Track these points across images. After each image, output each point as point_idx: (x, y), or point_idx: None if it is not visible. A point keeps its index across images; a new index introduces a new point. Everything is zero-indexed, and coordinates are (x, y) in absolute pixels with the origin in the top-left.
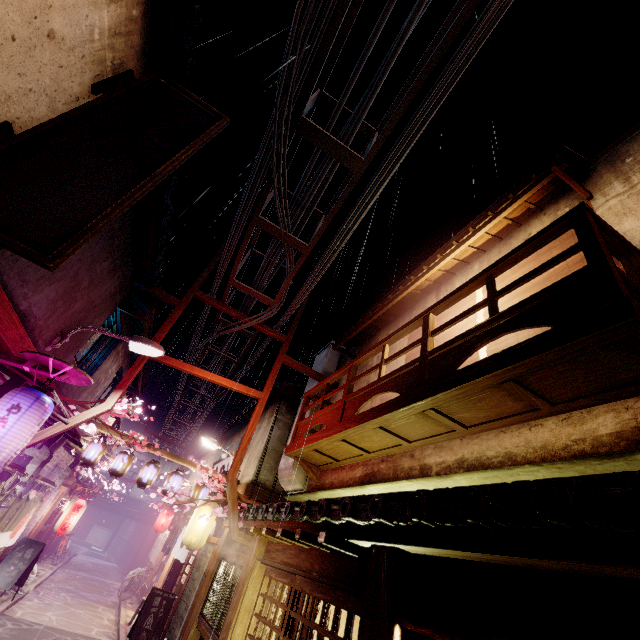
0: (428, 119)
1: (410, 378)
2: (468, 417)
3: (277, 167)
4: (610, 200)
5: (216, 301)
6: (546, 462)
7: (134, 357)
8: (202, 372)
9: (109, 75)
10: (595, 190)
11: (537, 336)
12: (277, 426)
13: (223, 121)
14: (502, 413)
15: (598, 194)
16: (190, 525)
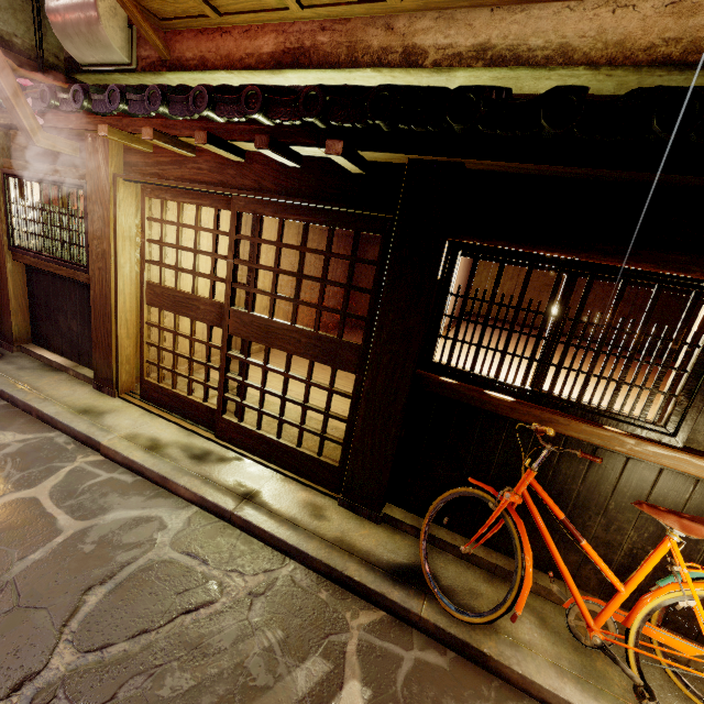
0: None
1: None
2: None
3: None
4: None
5: None
6: (612, 66)
7: None
8: None
9: None
10: None
11: None
12: None
13: None
14: None
15: None
16: None
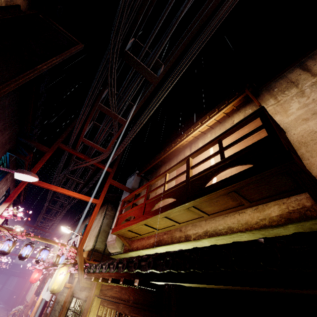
0: (191, 59)
1: (181, 191)
2: (210, 210)
3: (110, 76)
4: (269, 107)
5: (72, 149)
6: (248, 231)
7: (18, 182)
8: (62, 190)
9: (3, 4)
10: (262, 102)
11: (246, 169)
12: (106, 217)
13: (79, 45)
14: (226, 207)
15: (263, 104)
16: (53, 279)
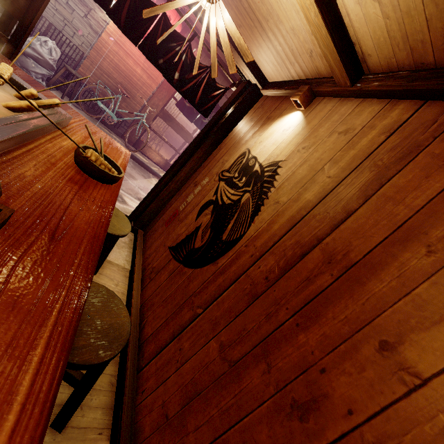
0: None
1: None
2: None
3: None
4: None
5: None
6: None
7: None
8: None
9: None
10: None
11: None
12: None
13: None
14: None
15: None
16: None
